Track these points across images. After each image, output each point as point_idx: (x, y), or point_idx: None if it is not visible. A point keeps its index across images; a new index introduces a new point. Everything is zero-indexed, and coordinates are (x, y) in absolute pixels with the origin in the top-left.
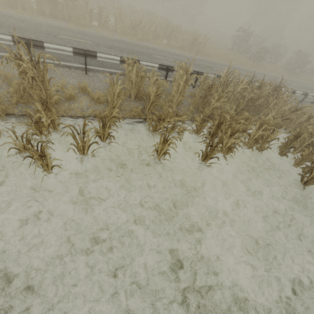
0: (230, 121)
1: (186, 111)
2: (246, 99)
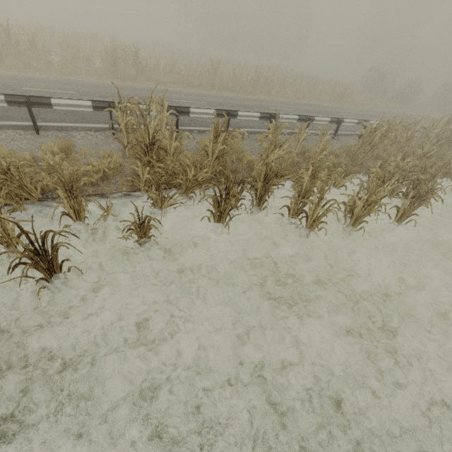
0: None
1: None
2: None
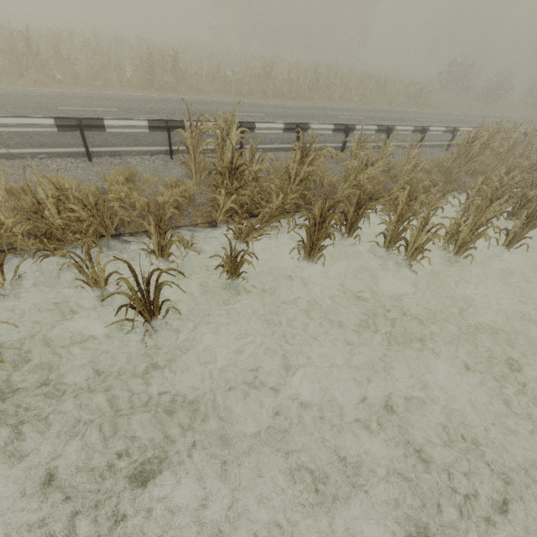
0: None
1: None
2: None
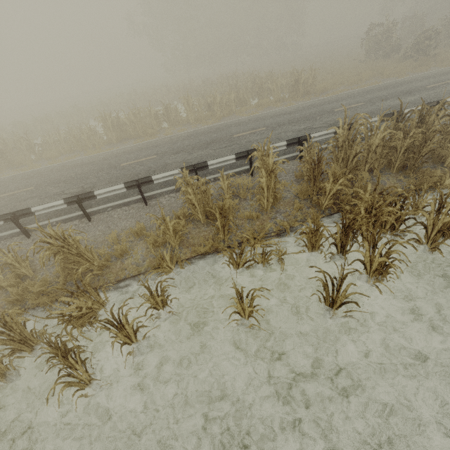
0: (368, 216)
1: (289, 211)
2: (401, 150)
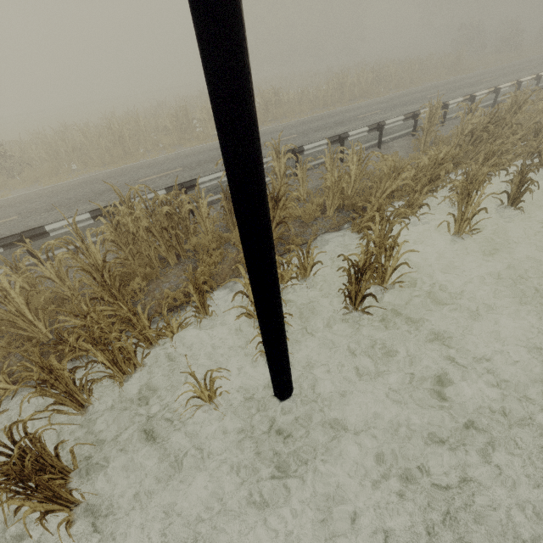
0: None
1: None
2: None
